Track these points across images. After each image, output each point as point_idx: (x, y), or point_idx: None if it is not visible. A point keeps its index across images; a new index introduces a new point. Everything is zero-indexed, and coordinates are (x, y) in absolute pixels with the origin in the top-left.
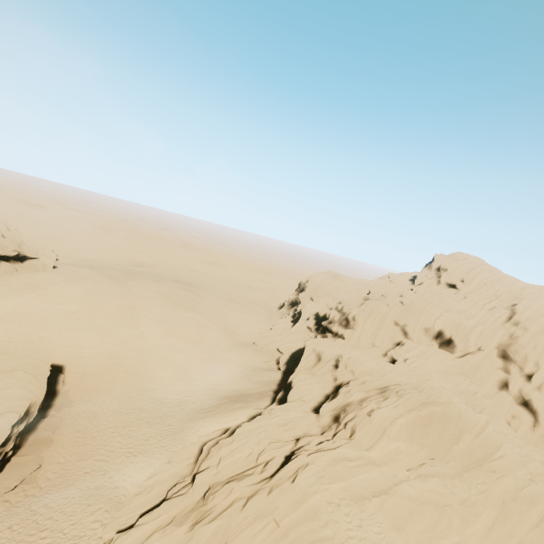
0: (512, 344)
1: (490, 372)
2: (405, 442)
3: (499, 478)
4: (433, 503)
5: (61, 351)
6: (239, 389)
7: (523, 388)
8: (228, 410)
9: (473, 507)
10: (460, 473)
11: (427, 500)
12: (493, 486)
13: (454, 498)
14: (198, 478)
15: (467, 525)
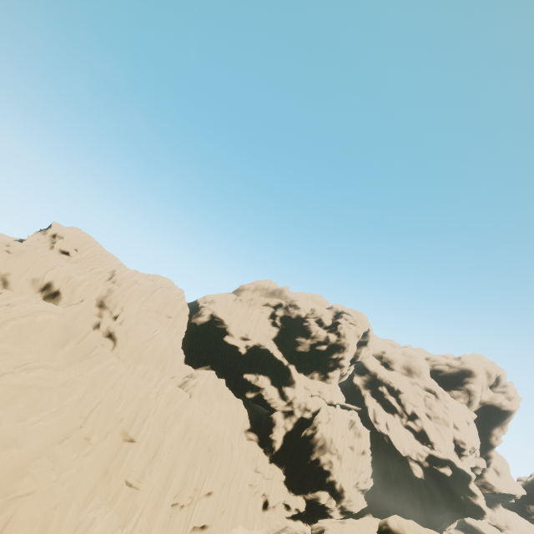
0: (109, 296)
1: (88, 318)
2: (13, 345)
3: (92, 367)
4: (38, 387)
5: None
6: None
7: (111, 325)
8: None
9: (72, 386)
10: (63, 368)
11: (33, 385)
12: (88, 371)
13: (57, 382)
14: None
15: (65, 399)
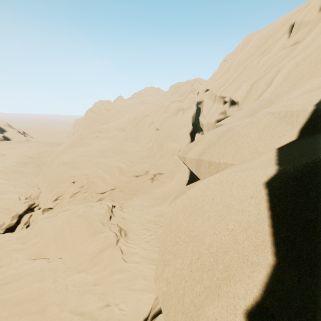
0: None
1: None
2: None
3: None
4: None
5: None
6: None
7: None
8: None
9: None
10: None
11: None
12: None
13: None
14: None
15: None
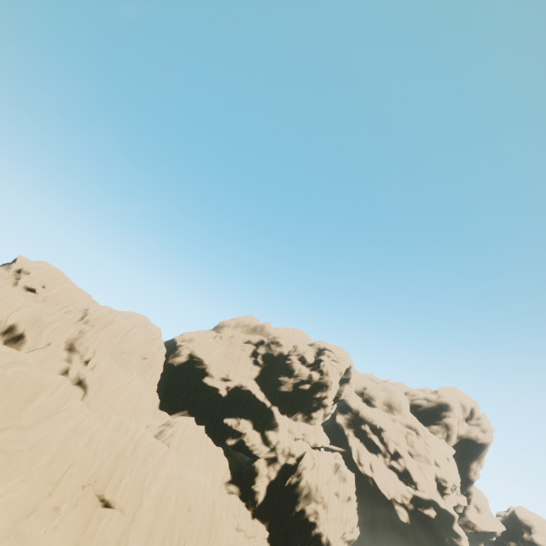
0: (81, 338)
1: (55, 364)
2: None
3: (64, 423)
4: (6, 451)
5: None
6: None
7: (81, 370)
8: None
9: (42, 447)
10: (32, 426)
11: (0, 449)
12: (60, 428)
13: (26, 444)
14: None
15: (34, 463)
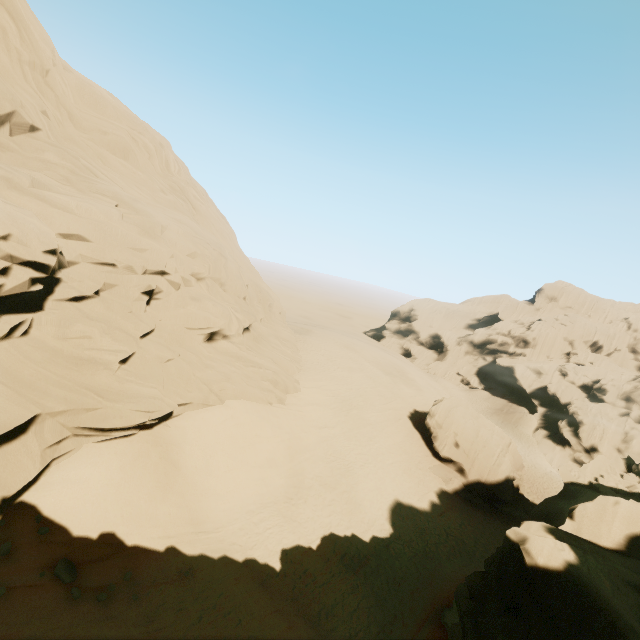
0: (638, 344)
1: (628, 362)
2: None
3: None
4: None
5: (415, 401)
6: (487, 407)
7: None
8: (520, 419)
9: None
10: None
11: None
12: None
13: None
14: (604, 448)
15: None
